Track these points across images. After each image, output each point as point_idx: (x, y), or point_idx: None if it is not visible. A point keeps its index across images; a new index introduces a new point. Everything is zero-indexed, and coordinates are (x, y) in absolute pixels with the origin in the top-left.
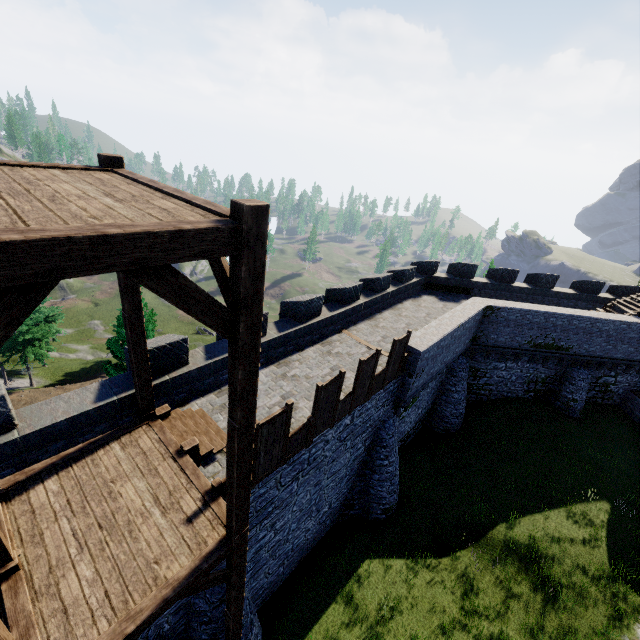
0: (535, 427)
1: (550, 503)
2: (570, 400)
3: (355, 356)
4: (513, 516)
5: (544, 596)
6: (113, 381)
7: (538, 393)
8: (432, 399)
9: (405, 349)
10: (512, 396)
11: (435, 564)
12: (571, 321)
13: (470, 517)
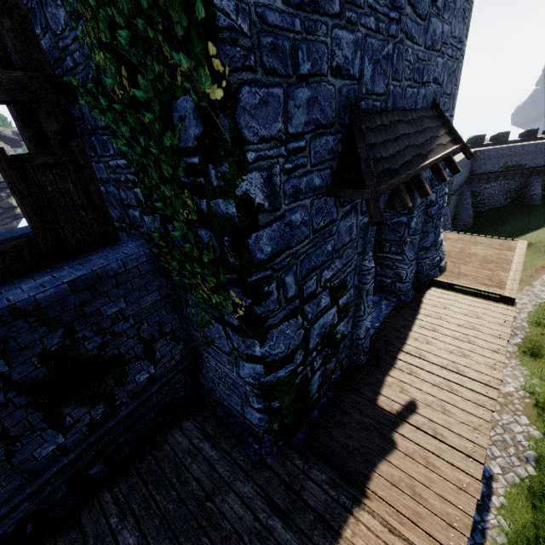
0: (515, 211)
1: (532, 230)
2: (533, 195)
3: None
4: (514, 236)
5: (536, 250)
6: None
7: (513, 199)
8: (454, 211)
9: None
10: (498, 204)
11: None
12: (522, 148)
13: None
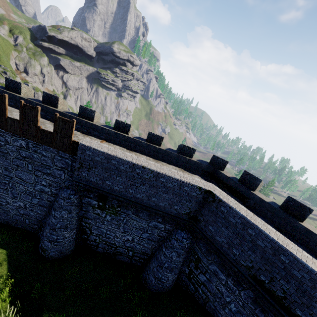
0: None
1: None
2: None
3: (78, 141)
4: None
5: None
6: (3, 87)
7: None
8: (150, 245)
9: (71, 133)
10: None
11: (3, 297)
12: None
13: (50, 316)
